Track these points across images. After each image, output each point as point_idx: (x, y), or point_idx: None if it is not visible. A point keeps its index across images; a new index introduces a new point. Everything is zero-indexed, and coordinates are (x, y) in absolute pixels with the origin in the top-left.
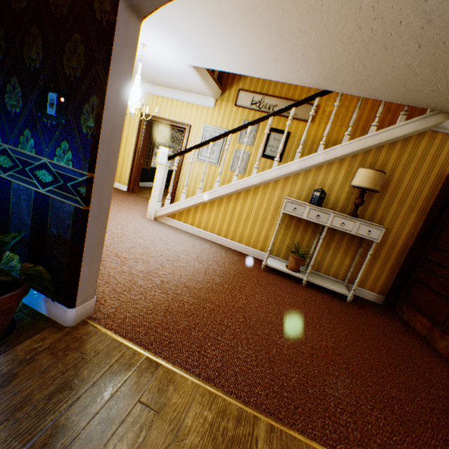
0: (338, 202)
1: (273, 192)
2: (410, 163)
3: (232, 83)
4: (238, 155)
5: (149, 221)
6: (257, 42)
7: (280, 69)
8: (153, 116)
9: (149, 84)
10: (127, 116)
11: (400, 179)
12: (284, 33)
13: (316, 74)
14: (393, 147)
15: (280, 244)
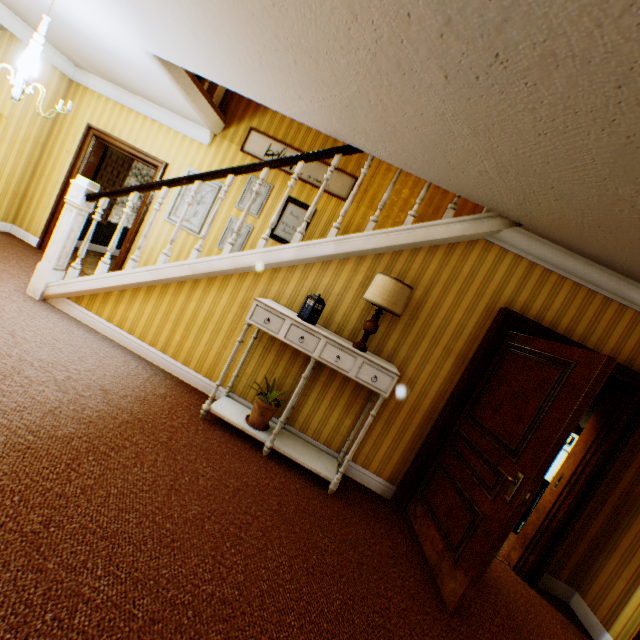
0: (348, 323)
1: (252, 289)
2: (454, 282)
3: (243, 117)
4: (234, 226)
5: (26, 300)
6: (222, 18)
7: (275, 87)
8: (108, 135)
9: (110, 83)
10: (65, 124)
11: (437, 304)
12: (252, 4)
13: (325, 107)
14: (434, 254)
15: (252, 378)
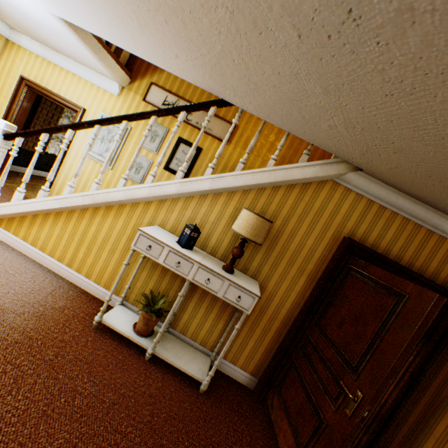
0: (220, 246)
1: (142, 216)
2: (307, 214)
3: (145, 73)
4: (138, 160)
5: None
6: None
7: (155, 46)
8: (37, 85)
9: (38, 42)
10: (2, 74)
11: (293, 232)
12: None
13: (198, 65)
14: (291, 191)
15: (142, 289)
